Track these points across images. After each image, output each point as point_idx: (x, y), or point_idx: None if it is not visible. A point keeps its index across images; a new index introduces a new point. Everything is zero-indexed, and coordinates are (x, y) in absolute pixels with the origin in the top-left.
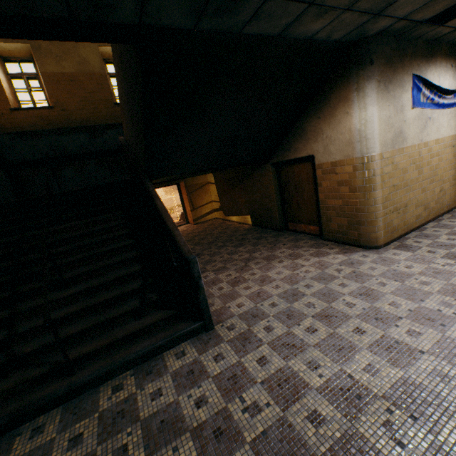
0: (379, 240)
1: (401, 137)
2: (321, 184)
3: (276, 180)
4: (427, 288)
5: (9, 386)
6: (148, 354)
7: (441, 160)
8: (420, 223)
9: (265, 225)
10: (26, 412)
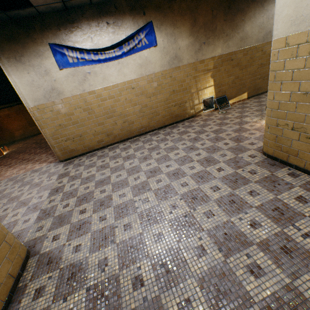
0: (60, 157)
1: (55, 92)
2: None
3: None
4: (14, 194)
5: None
6: None
7: (119, 101)
8: (105, 144)
9: None
10: None
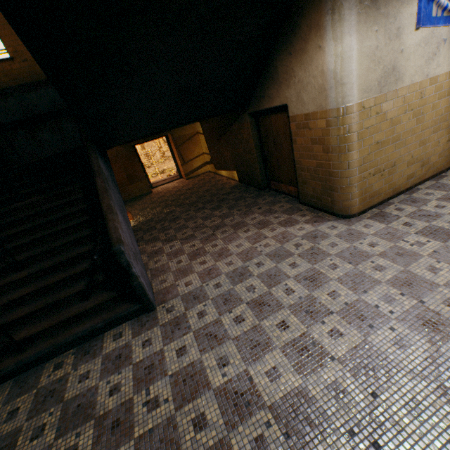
0: (353, 208)
1: (394, 75)
2: (296, 141)
3: (255, 133)
4: (378, 276)
5: None
6: (89, 335)
7: None
8: (413, 183)
9: (249, 183)
10: None
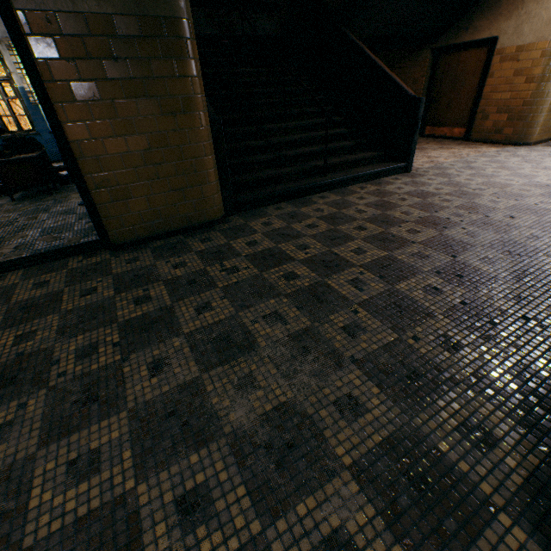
0: (532, 137)
1: None
2: (493, 74)
3: (428, 73)
4: None
5: (290, 172)
6: (372, 176)
7: None
8: None
9: None
10: (311, 187)
